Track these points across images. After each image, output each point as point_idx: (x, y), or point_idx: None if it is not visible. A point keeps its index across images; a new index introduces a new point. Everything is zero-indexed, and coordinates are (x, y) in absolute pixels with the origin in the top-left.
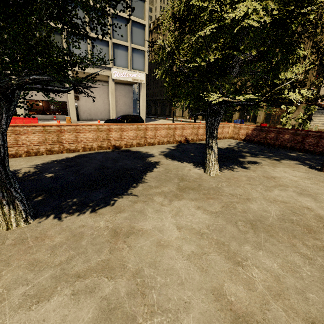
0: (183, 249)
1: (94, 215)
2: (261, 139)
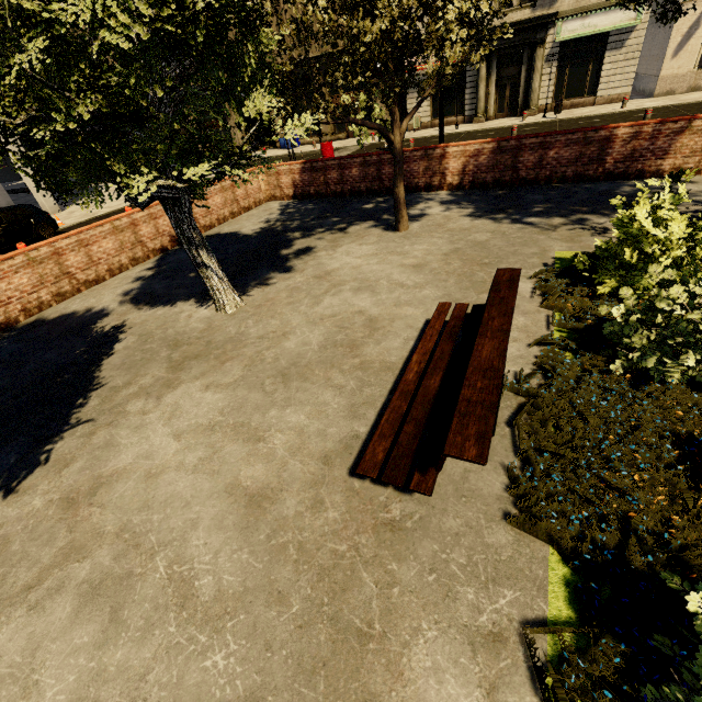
0: (186, 463)
1: (15, 498)
2: (321, 188)
